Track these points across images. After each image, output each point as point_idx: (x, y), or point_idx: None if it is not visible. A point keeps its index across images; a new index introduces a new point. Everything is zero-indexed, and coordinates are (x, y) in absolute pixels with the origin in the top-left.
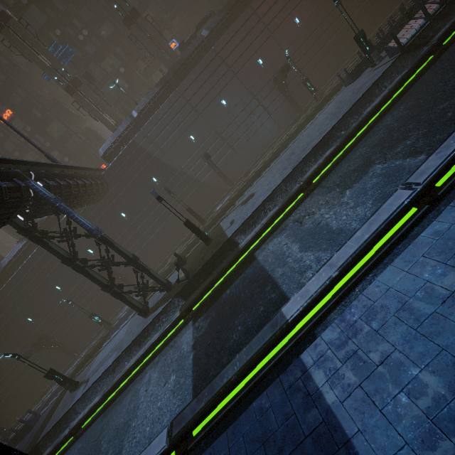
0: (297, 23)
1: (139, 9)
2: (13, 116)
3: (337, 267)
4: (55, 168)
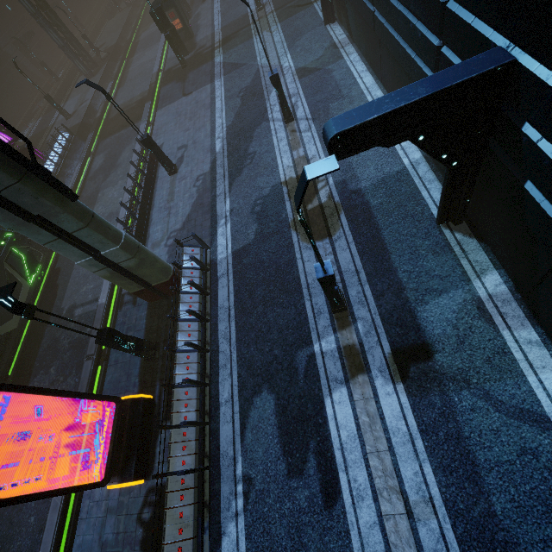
0: None
1: None
2: None
3: None
4: None
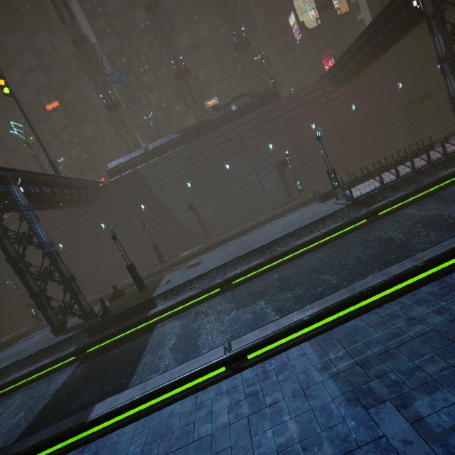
0: (313, 128)
1: (197, 65)
2: (58, 107)
3: (144, 391)
4: (48, 176)
